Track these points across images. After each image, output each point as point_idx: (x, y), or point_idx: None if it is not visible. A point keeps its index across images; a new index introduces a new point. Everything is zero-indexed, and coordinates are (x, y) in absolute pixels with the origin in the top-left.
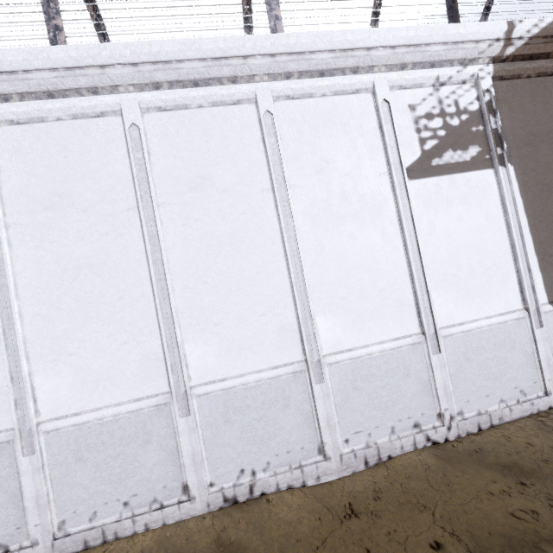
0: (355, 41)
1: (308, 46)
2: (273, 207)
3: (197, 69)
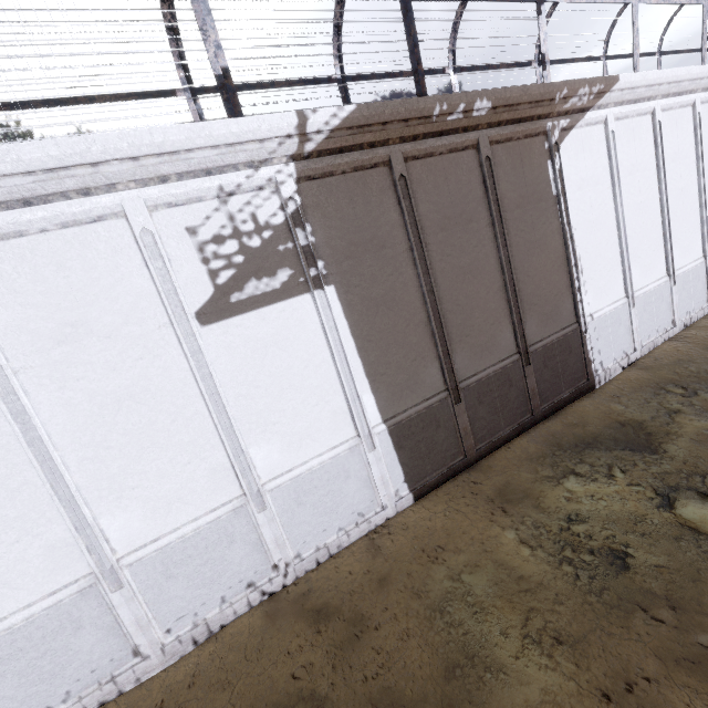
0: (66, 157)
1: None
2: None
3: None
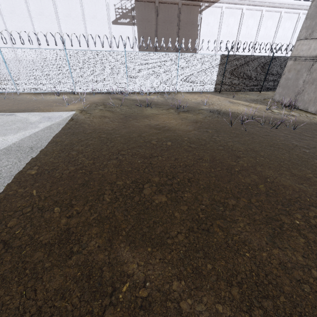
0: None
1: None
2: (83, 25)
3: None
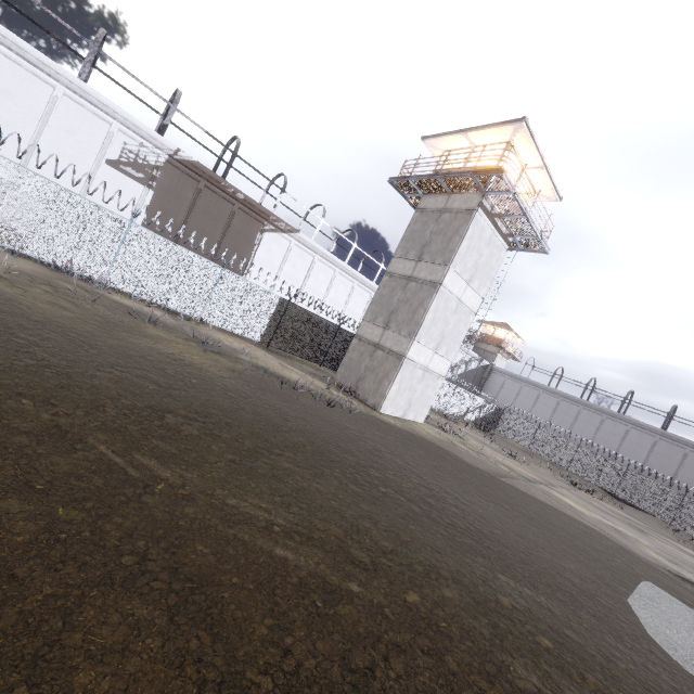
0: (110, 106)
1: (89, 91)
2: (36, 127)
3: (34, 60)
